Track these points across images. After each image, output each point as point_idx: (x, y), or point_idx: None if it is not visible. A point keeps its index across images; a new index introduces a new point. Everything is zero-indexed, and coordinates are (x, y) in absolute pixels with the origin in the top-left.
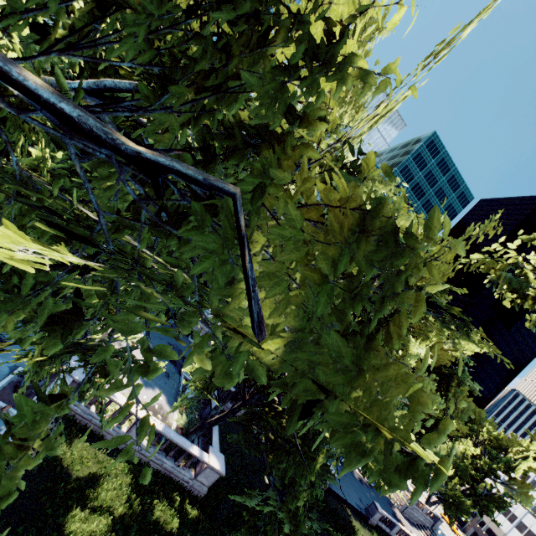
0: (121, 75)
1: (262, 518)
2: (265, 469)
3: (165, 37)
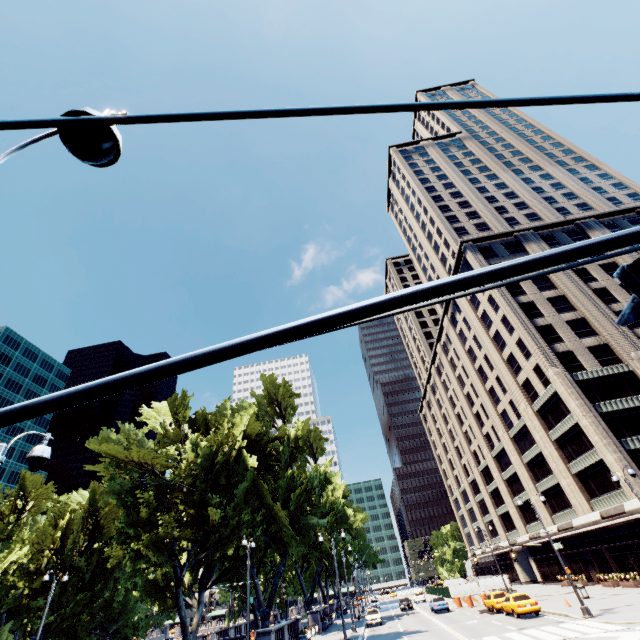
0: (4, 539)
1: (117, 637)
2: (102, 635)
3: (21, 513)
